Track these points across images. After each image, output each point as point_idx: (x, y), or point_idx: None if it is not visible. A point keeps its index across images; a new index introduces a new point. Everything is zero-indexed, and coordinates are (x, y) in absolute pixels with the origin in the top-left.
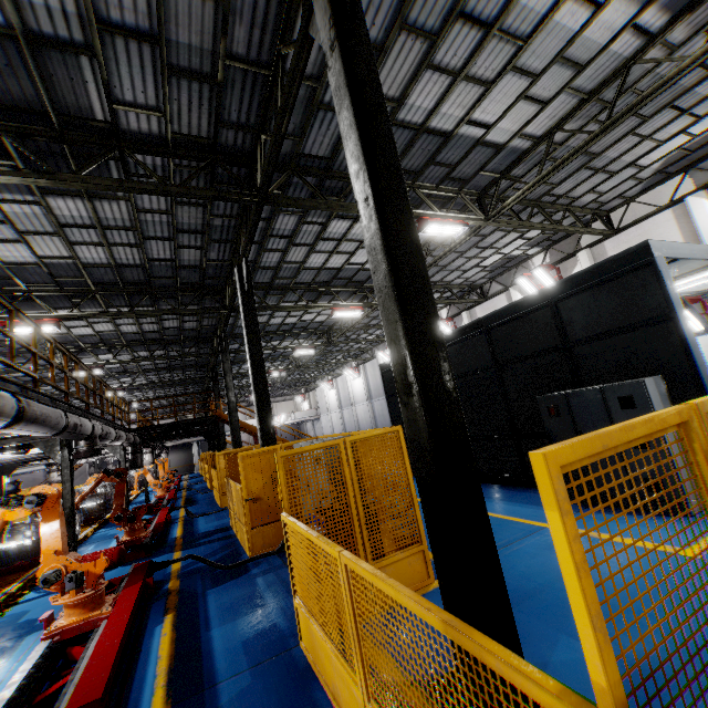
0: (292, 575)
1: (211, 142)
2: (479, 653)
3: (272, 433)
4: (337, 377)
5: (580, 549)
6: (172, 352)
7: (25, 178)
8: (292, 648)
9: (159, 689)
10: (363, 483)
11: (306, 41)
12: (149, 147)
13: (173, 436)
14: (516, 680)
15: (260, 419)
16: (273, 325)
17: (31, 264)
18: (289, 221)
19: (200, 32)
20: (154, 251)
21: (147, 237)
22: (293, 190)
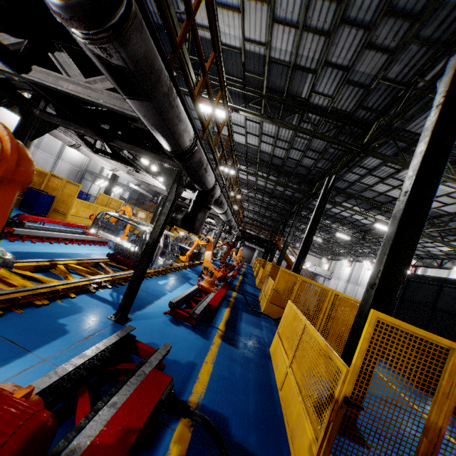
0: (280, 324)
1: (350, 114)
2: (331, 353)
3: (300, 268)
4: (357, 262)
5: (368, 336)
6: (272, 201)
7: (262, 119)
8: (266, 348)
9: (223, 322)
10: (330, 315)
11: (432, 85)
12: (317, 111)
13: (253, 242)
14: (335, 360)
15: (298, 259)
16: (332, 212)
17: (242, 145)
18: (374, 161)
19: (373, 67)
20: (292, 154)
21: (293, 147)
22: (387, 146)
